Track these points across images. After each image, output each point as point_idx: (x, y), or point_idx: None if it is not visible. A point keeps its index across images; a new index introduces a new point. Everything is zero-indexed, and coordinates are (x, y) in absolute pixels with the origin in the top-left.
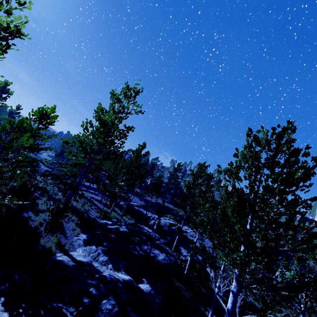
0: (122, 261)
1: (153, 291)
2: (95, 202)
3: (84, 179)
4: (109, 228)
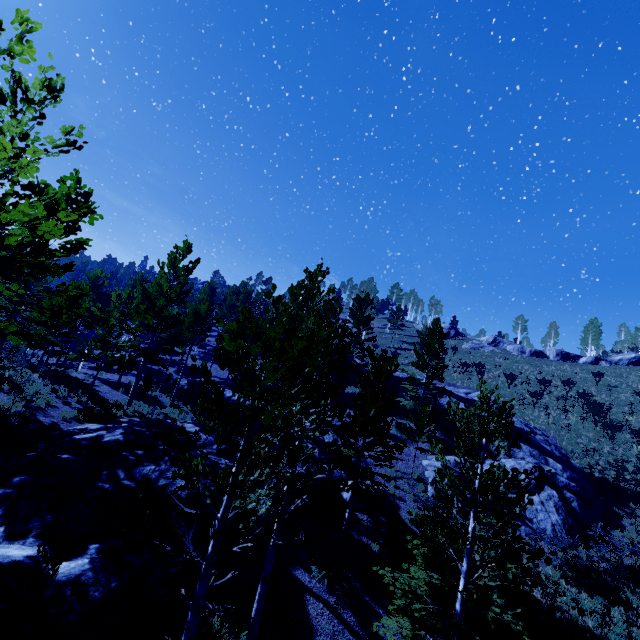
0: (45, 513)
1: (94, 573)
2: (99, 389)
3: (5, 339)
4: (74, 439)
